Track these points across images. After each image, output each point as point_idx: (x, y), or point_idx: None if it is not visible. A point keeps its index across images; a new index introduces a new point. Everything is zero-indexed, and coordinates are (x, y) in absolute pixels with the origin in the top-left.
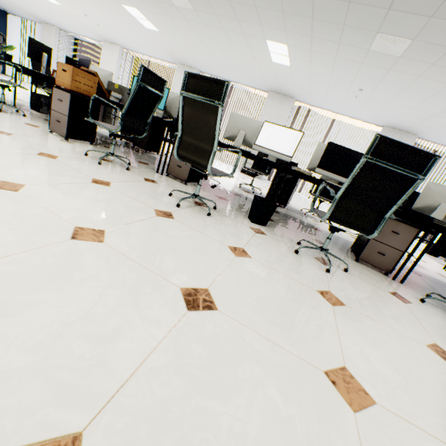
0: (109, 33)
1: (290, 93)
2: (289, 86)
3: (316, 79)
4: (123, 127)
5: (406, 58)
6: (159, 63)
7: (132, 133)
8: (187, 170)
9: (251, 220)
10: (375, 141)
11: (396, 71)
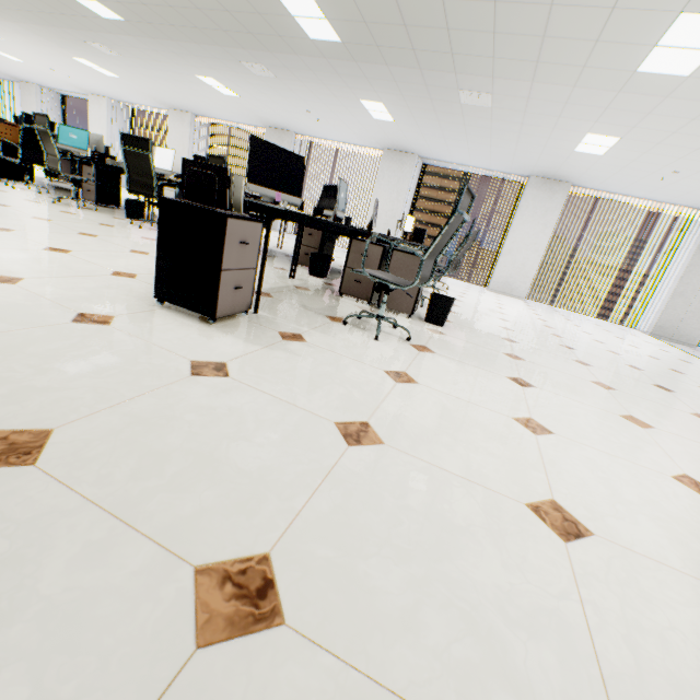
0: (86, 85)
1: (282, 126)
2: (270, 118)
3: (272, 106)
4: (25, 159)
5: (283, 79)
6: (157, 112)
7: (37, 164)
8: (95, 193)
9: (126, 217)
10: (122, 137)
11: (296, 90)
